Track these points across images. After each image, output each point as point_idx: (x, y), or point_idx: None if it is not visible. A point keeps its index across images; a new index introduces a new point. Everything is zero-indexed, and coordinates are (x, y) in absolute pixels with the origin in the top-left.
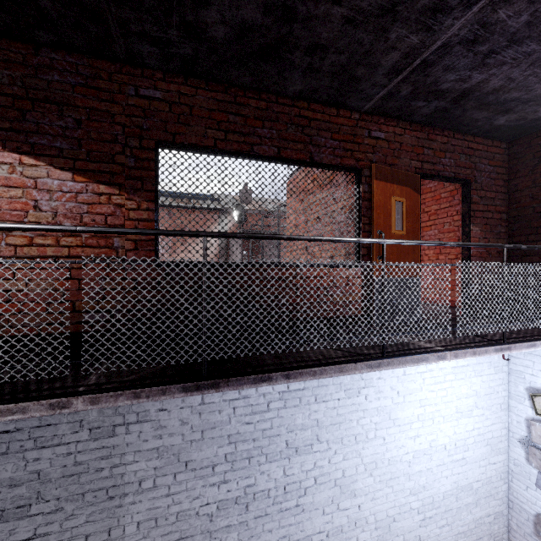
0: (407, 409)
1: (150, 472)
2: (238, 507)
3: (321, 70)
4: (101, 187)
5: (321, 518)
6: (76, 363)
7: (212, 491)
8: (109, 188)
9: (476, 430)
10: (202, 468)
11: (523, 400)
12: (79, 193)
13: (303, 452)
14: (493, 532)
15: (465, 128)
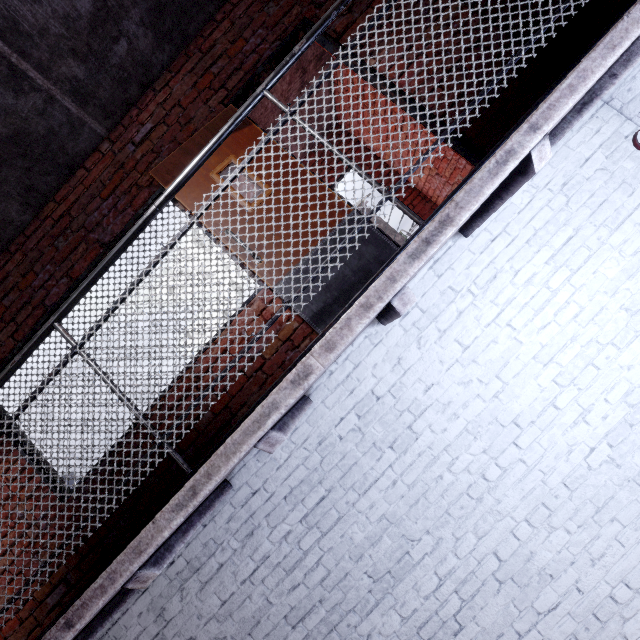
0: (523, 389)
1: None
2: None
3: None
4: None
5: None
6: None
7: None
8: None
9: None
10: None
11: None
12: None
13: (404, 571)
14: None
15: None
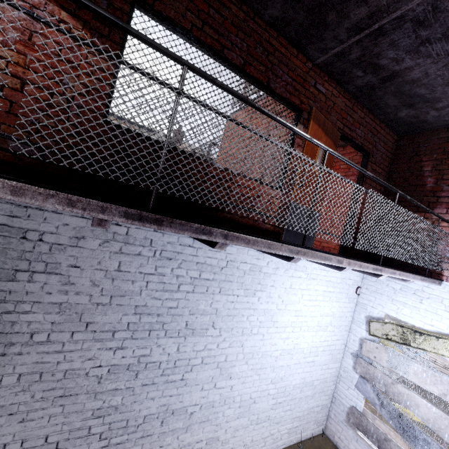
0: (286, 316)
1: (46, 325)
2: (129, 374)
3: (302, 0)
4: (62, 13)
5: (199, 393)
6: (4, 135)
7: (107, 355)
8: (71, 19)
9: (326, 342)
10: (102, 332)
11: (362, 324)
12: (35, 7)
13: (199, 334)
14: (317, 419)
15: (378, 111)
